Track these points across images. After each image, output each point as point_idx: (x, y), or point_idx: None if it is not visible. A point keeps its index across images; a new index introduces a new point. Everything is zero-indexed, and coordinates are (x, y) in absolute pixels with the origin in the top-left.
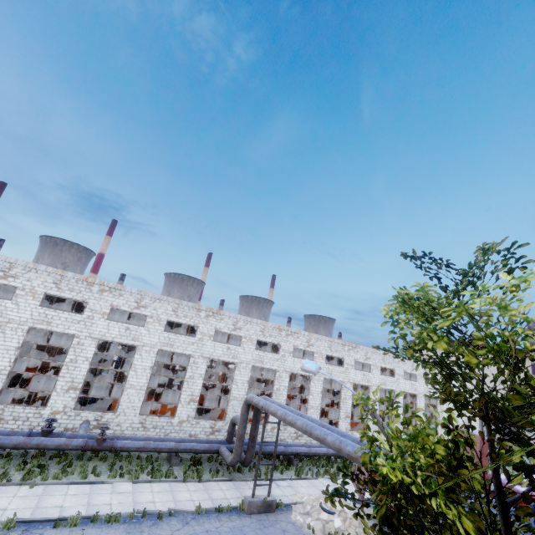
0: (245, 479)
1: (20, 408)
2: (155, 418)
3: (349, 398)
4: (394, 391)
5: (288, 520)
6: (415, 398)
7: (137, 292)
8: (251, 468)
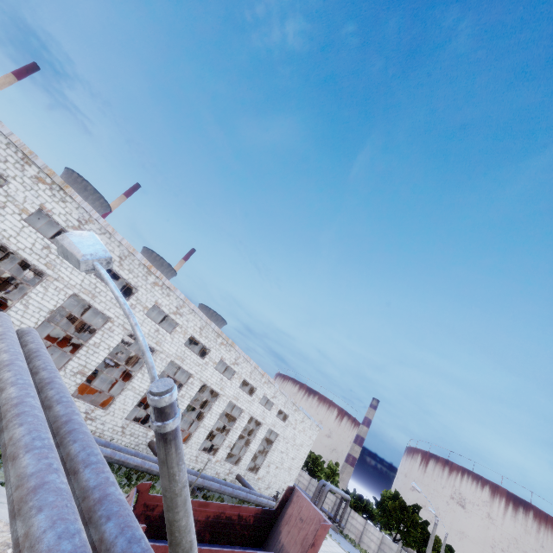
0: None
1: None
2: None
3: (189, 398)
4: (243, 411)
5: None
6: (258, 426)
7: None
8: None
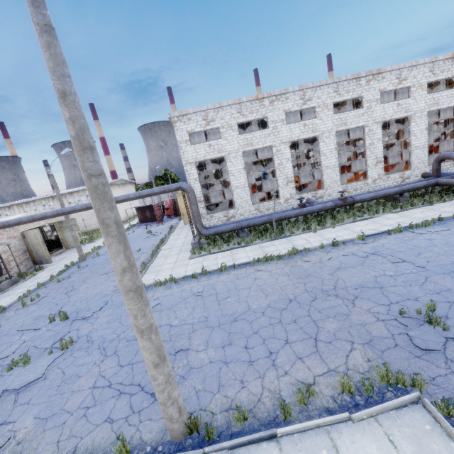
0: None
1: (266, 203)
2: (353, 184)
3: None
4: None
5: None
6: None
7: (299, 88)
8: None
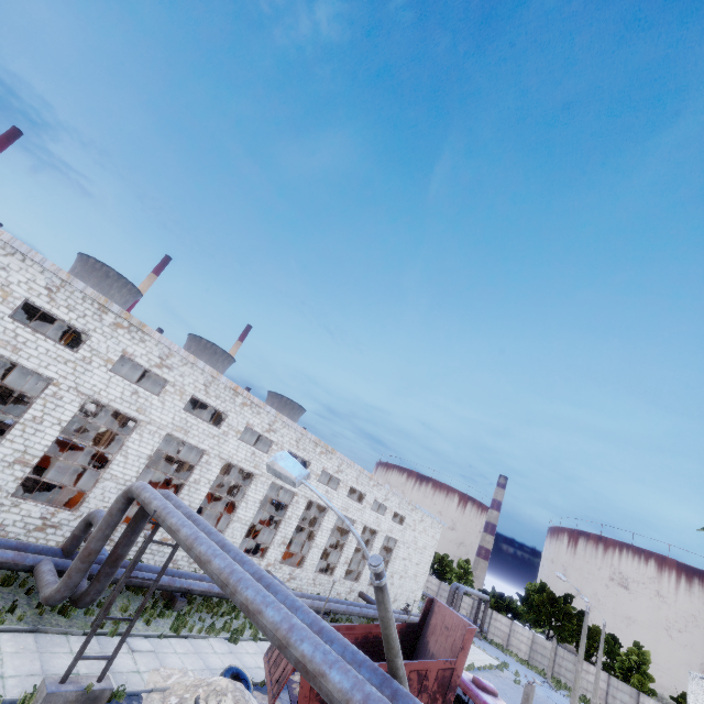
0: (68, 631)
1: None
2: None
3: (296, 518)
4: (355, 522)
5: None
6: (373, 535)
7: None
8: (90, 609)
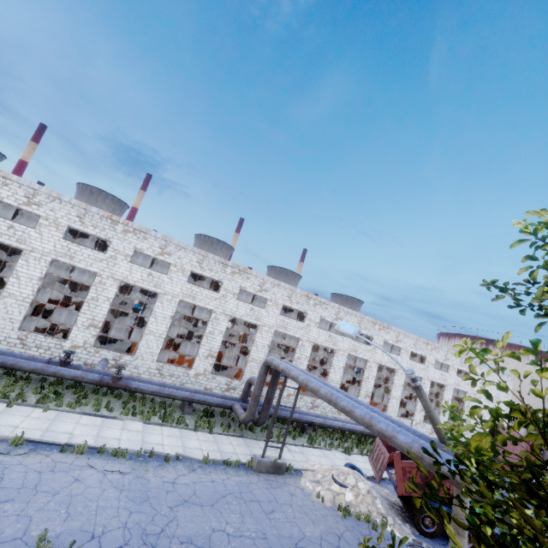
0: (256, 438)
1: (42, 337)
2: (172, 367)
3: (372, 378)
4: (422, 378)
5: (297, 485)
6: (442, 388)
7: (162, 237)
8: (263, 429)
